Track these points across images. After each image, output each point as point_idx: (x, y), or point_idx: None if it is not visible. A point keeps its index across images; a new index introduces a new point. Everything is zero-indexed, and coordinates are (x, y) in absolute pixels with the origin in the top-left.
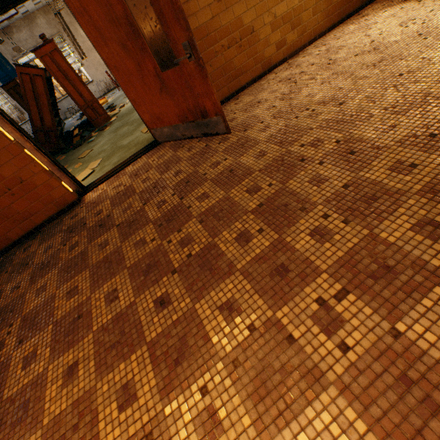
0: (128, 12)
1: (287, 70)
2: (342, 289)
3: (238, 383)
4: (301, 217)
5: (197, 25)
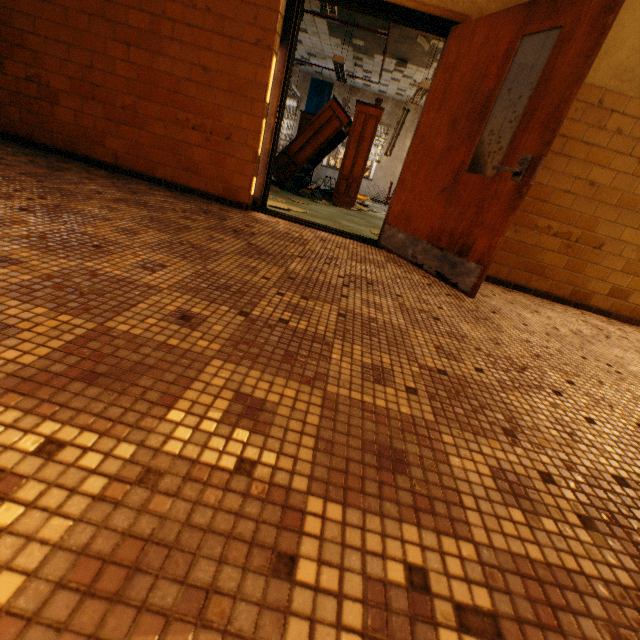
0: (496, 92)
1: (602, 322)
2: (486, 615)
3: (102, 508)
4: (497, 439)
5: (544, 182)
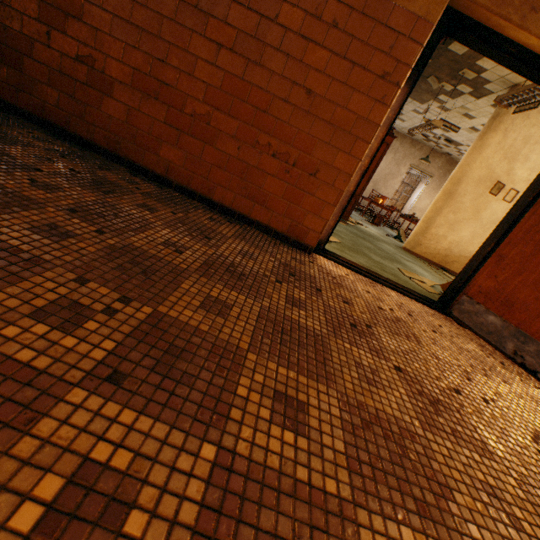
0: None
1: None
2: None
3: None
4: None
5: None
